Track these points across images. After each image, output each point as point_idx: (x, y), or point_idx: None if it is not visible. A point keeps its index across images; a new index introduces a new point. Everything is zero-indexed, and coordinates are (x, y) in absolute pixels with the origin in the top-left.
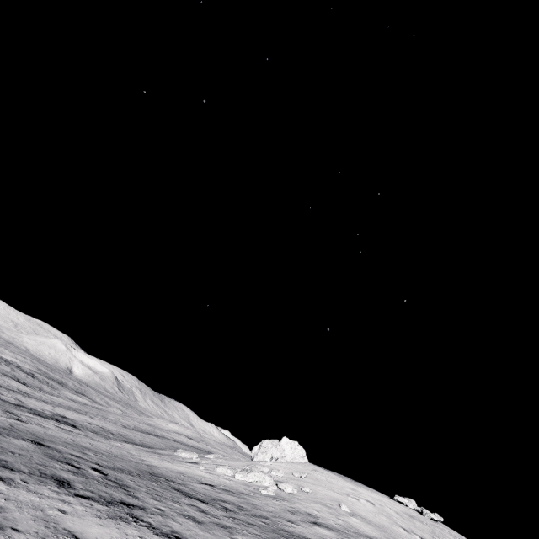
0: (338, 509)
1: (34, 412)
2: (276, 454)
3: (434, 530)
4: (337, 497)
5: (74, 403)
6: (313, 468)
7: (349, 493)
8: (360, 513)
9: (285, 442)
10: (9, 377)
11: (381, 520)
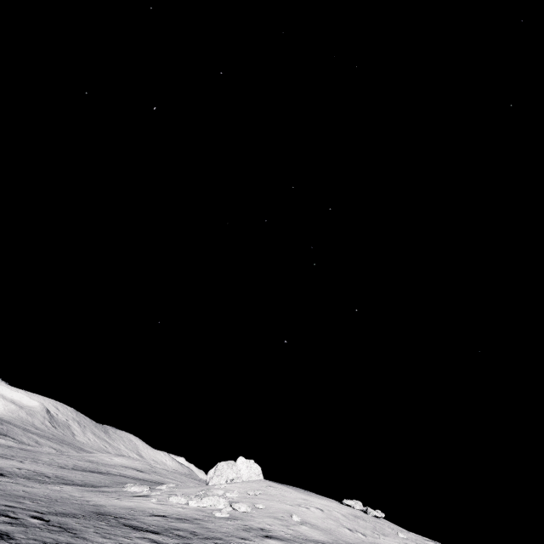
0: (289, 520)
1: None
2: (232, 475)
3: (376, 526)
4: (289, 509)
5: None
6: (268, 484)
7: (301, 504)
8: (309, 520)
9: (240, 462)
10: None
11: (328, 524)
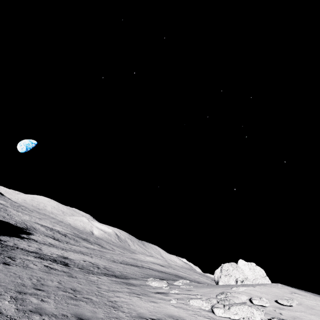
0: None
1: (41, 256)
2: (239, 276)
3: None
4: None
5: (86, 249)
6: (290, 290)
7: None
8: None
9: (242, 264)
10: (49, 237)
11: None
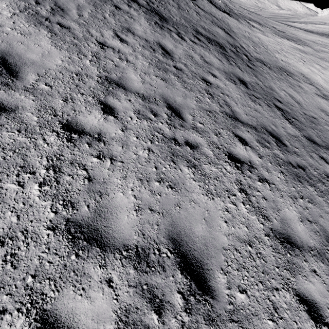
0: None
1: None
2: (326, 13)
3: None
4: None
5: None
6: None
7: None
8: None
9: None
10: None
11: None
